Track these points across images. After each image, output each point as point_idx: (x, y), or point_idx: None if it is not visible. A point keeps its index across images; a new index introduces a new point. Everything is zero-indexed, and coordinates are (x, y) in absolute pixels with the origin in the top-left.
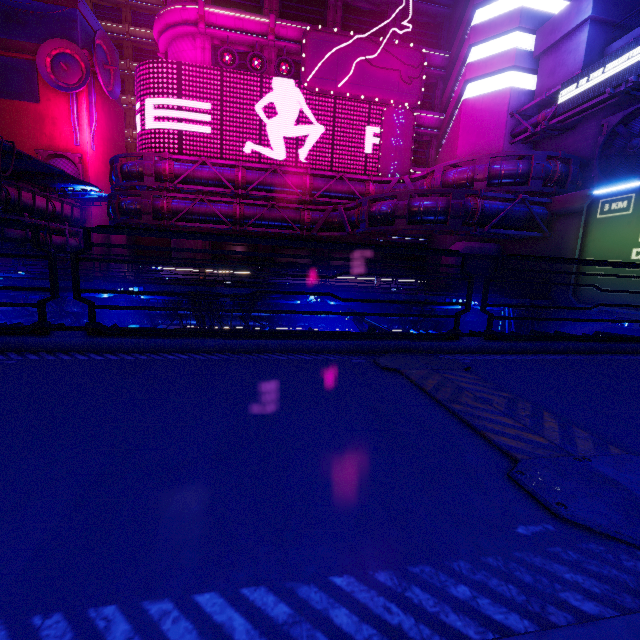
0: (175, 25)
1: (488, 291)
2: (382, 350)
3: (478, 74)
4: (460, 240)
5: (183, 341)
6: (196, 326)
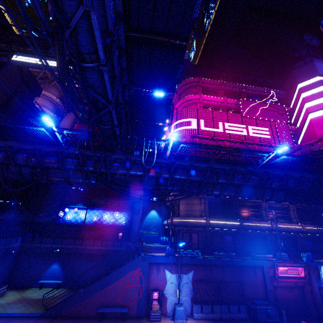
0: (189, 100)
1: None
2: None
3: (314, 110)
4: None
5: None
6: (204, 220)
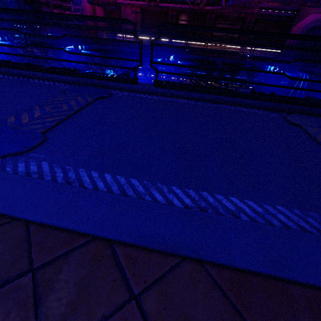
0: None
1: (152, 52)
2: (89, 84)
3: None
4: (320, 12)
5: (5, 69)
6: None
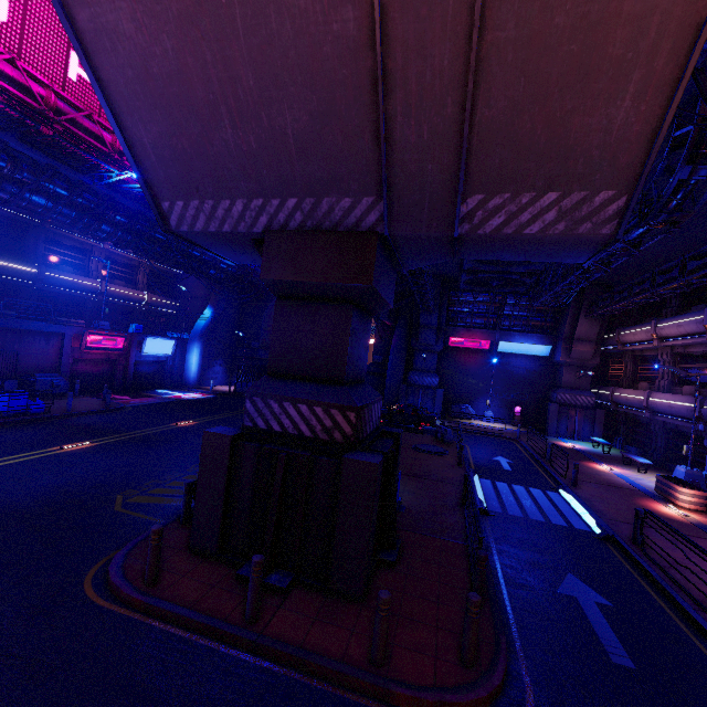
0: None
1: None
2: None
3: None
4: None
5: None
6: None
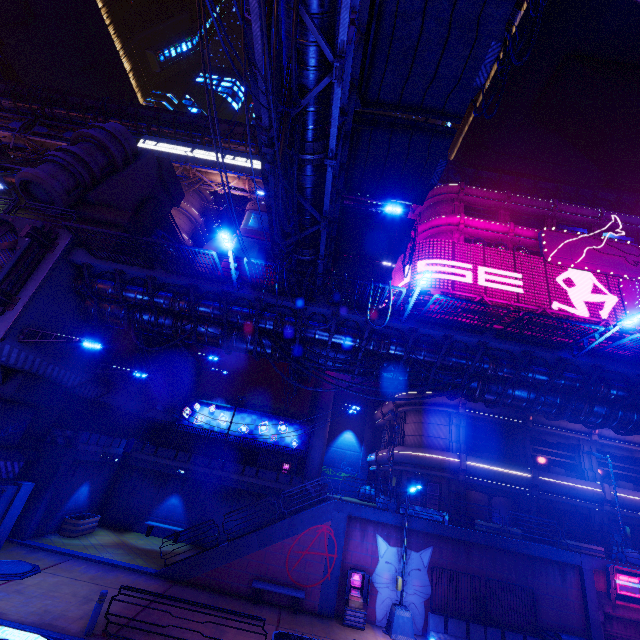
0: (439, 226)
1: None
2: None
3: None
4: None
5: None
6: (455, 458)
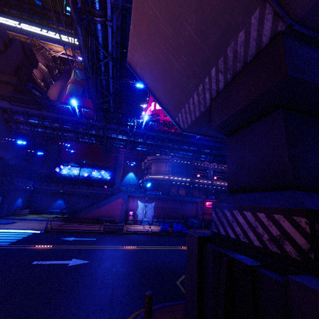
0: None
1: None
2: None
3: None
4: None
5: None
6: (167, 176)
